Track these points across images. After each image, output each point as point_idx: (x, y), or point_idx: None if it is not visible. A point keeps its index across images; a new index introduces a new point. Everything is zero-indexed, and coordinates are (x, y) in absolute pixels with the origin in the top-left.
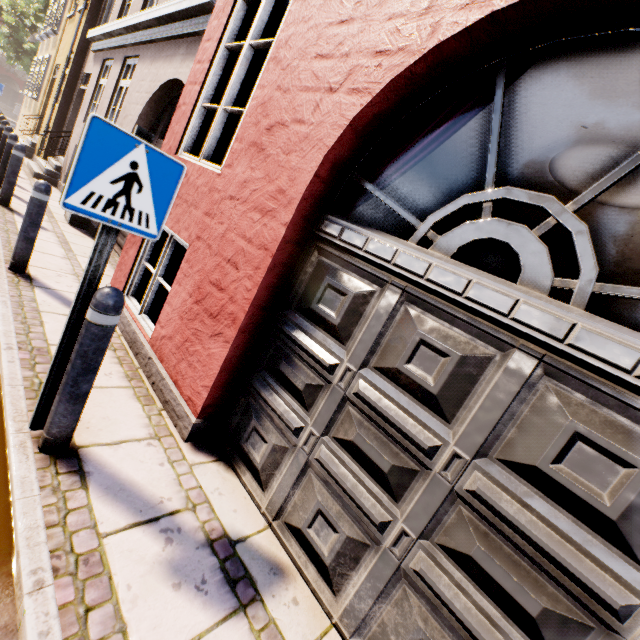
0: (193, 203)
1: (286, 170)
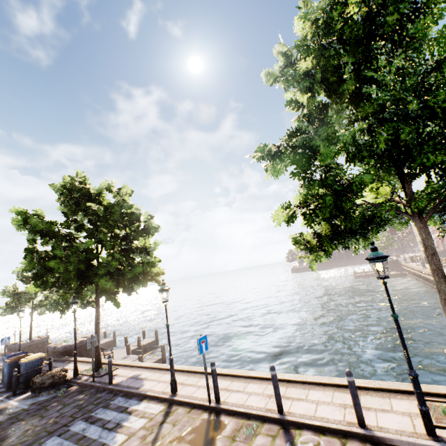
0: (440, 246)
1: (441, 244)
